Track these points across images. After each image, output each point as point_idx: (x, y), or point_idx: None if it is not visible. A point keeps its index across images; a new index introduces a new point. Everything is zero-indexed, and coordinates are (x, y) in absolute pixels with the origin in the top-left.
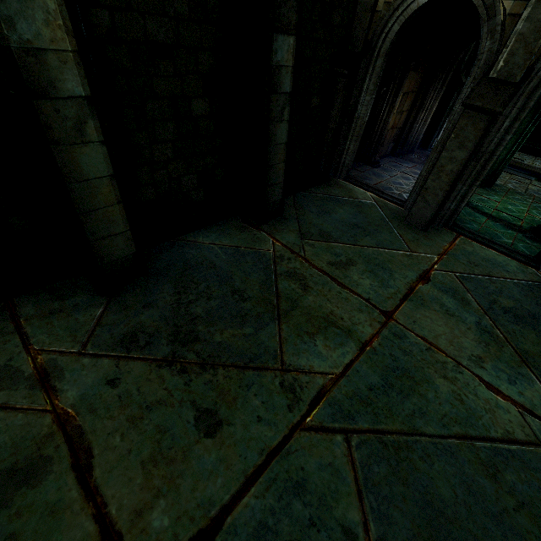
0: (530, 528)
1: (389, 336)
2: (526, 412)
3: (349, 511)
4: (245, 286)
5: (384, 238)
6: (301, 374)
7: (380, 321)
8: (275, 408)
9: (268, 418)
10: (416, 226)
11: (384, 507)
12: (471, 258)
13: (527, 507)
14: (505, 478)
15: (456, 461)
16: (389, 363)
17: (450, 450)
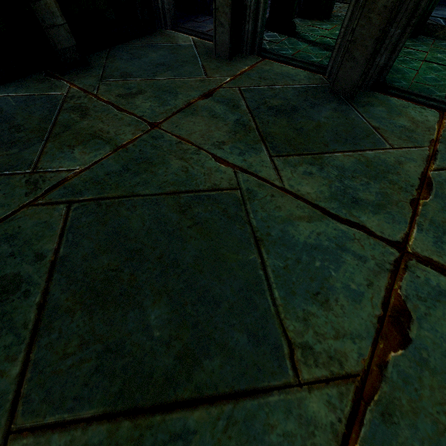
0: (194, 235)
1: (146, 139)
2: (240, 171)
3: (47, 245)
4: (25, 121)
5: (185, 70)
6: (49, 172)
7: (144, 130)
8: (13, 196)
9: (4, 202)
10: (222, 56)
11: (78, 239)
12: (264, 74)
13: (200, 225)
14: (193, 211)
15: (157, 207)
16: (135, 156)
17: (156, 201)
